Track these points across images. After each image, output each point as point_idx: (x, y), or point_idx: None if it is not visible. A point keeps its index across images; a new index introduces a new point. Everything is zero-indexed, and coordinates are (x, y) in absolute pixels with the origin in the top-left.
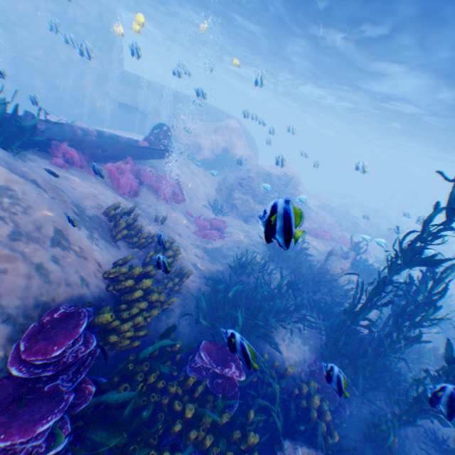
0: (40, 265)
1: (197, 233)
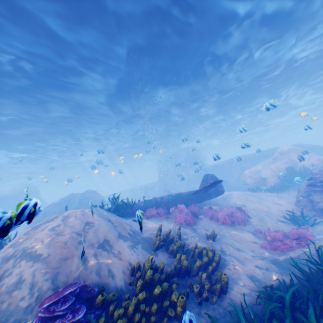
0: (85, 257)
1: (263, 245)
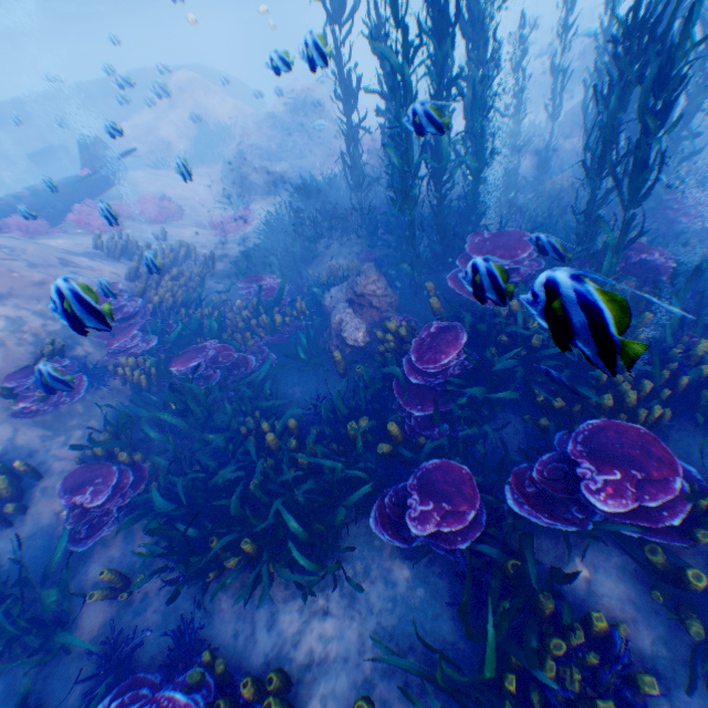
0: None
1: (218, 235)
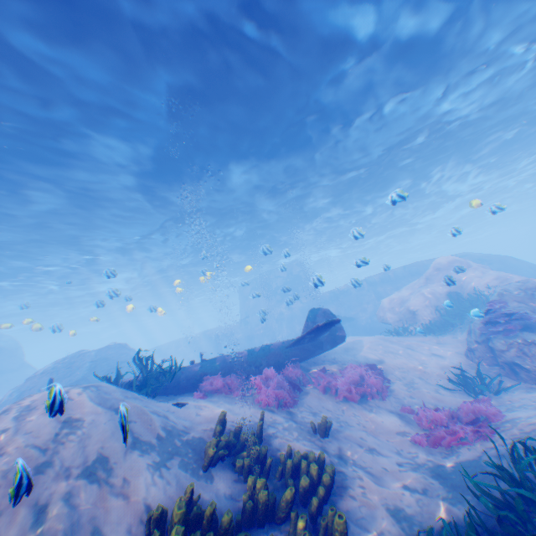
0: (44, 505)
1: (417, 439)
